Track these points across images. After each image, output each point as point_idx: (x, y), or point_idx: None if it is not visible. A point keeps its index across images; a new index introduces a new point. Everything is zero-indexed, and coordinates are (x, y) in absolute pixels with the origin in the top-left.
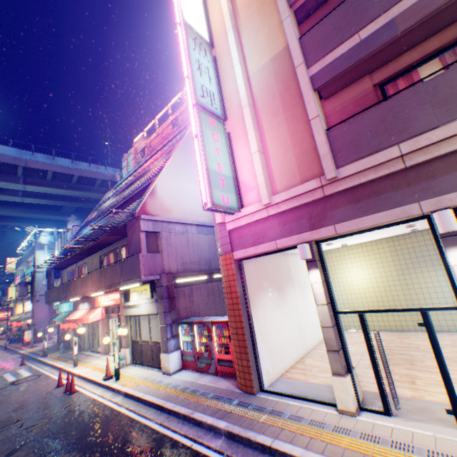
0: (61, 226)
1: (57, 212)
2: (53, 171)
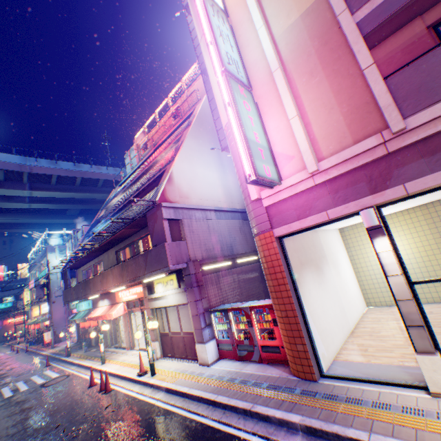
0: (67, 228)
1: (62, 216)
2: (57, 174)
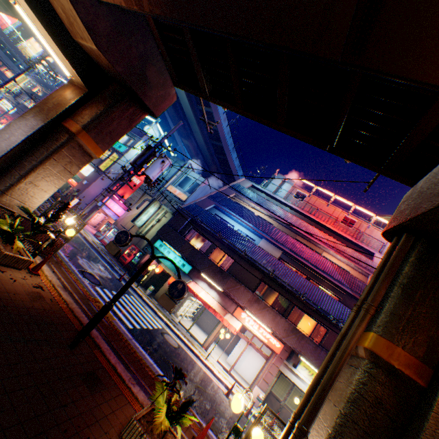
0: None
1: None
2: None
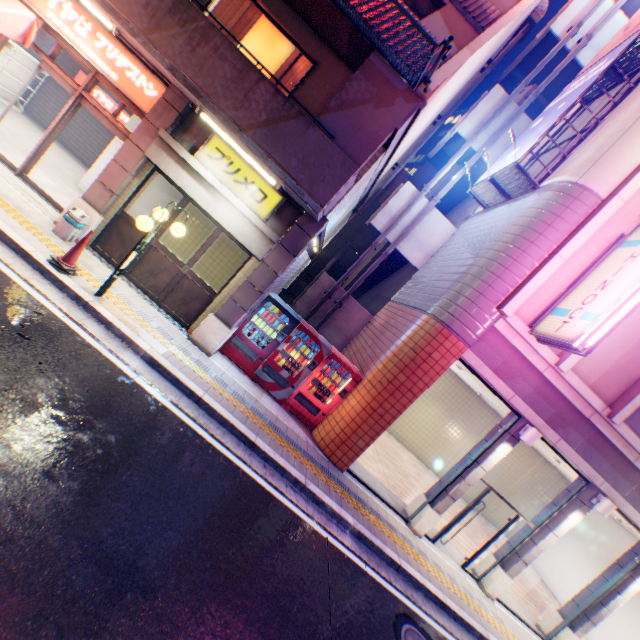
0: None
1: None
2: None
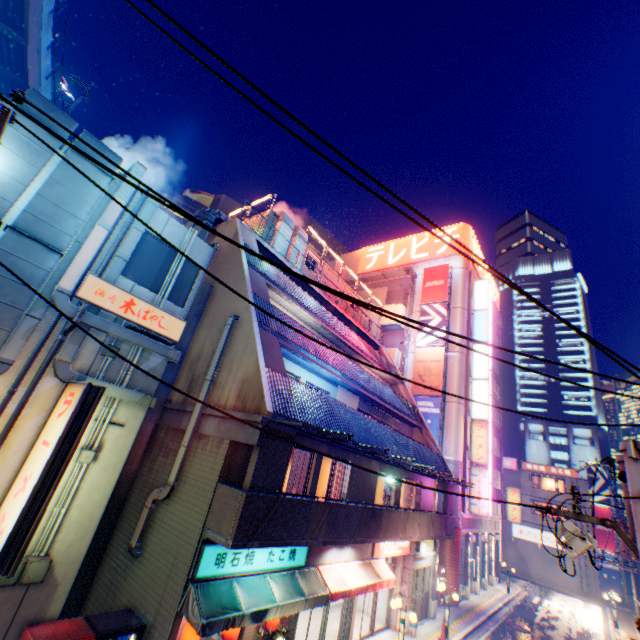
0: None
1: None
2: None
